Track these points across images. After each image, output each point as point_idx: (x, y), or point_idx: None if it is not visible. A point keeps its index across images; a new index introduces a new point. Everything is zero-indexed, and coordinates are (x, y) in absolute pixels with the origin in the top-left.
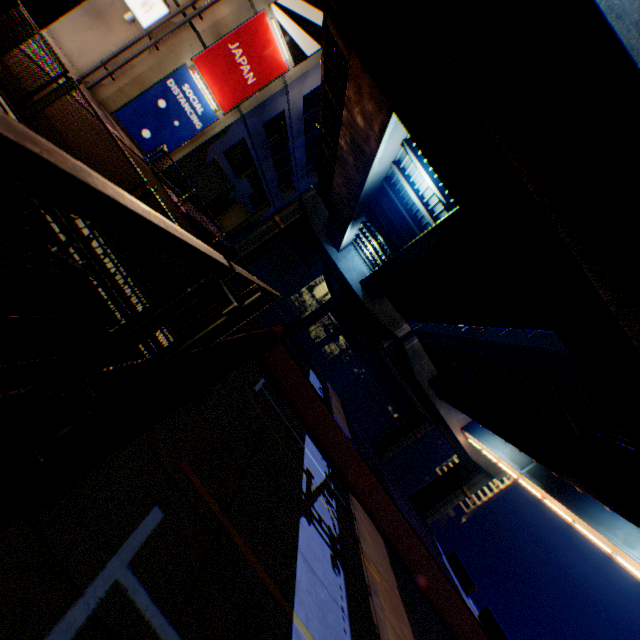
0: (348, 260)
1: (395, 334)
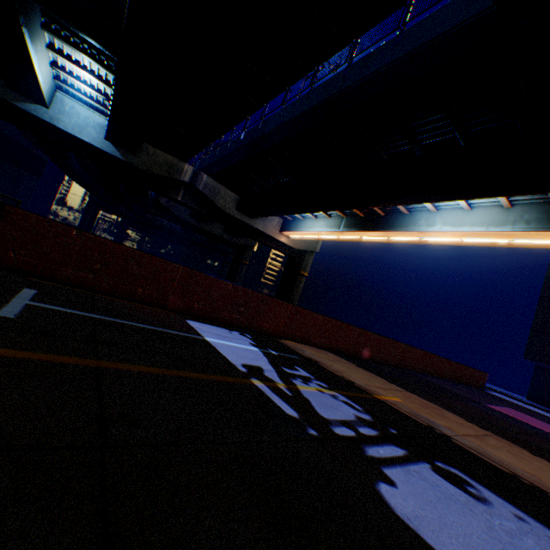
0: (70, 115)
1: (183, 181)
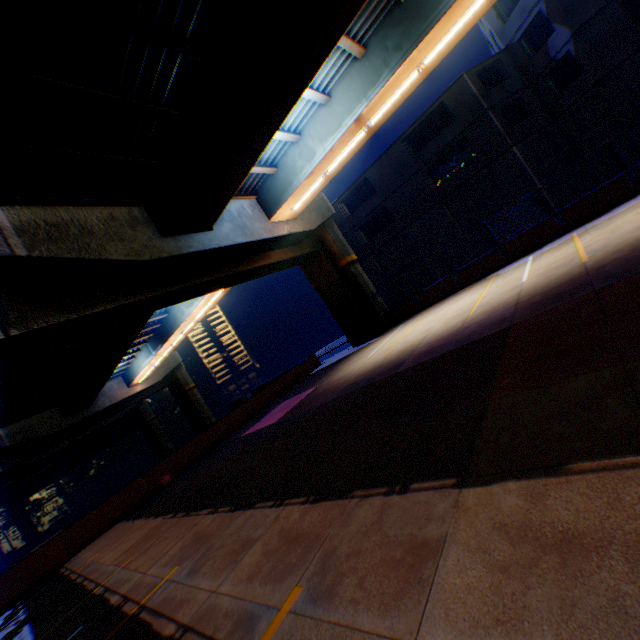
0: None
1: None
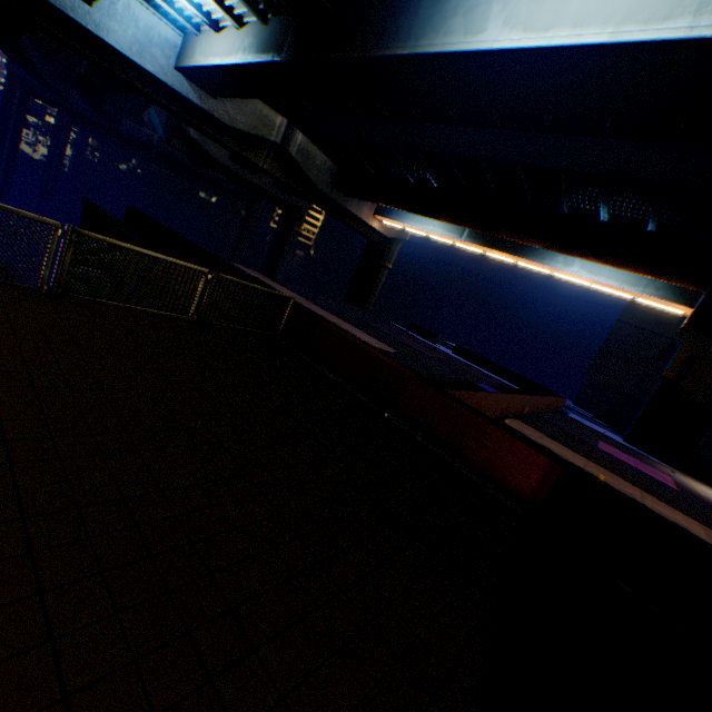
0: (125, 21)
1: (274, 142)
